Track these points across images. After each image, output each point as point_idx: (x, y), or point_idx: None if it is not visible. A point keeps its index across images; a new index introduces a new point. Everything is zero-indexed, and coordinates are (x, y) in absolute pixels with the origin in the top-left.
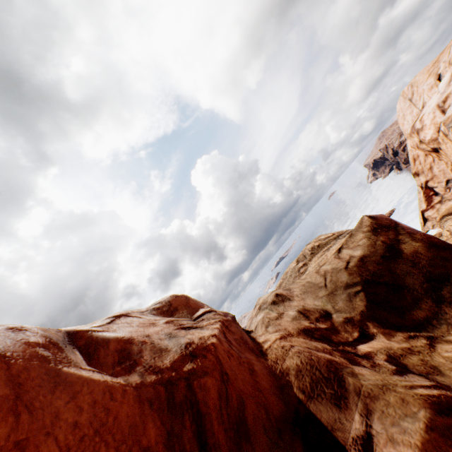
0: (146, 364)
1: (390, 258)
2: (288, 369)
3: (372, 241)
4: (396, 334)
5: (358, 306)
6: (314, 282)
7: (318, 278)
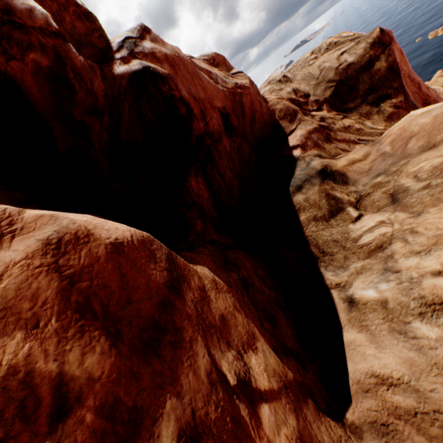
0: (221, 84)
1: (364, 70)
2: (276, 109)
3: (364, 54)
4: (333, 112)
5: (326, 95)
6: (313, 74)
7: (316, 72)
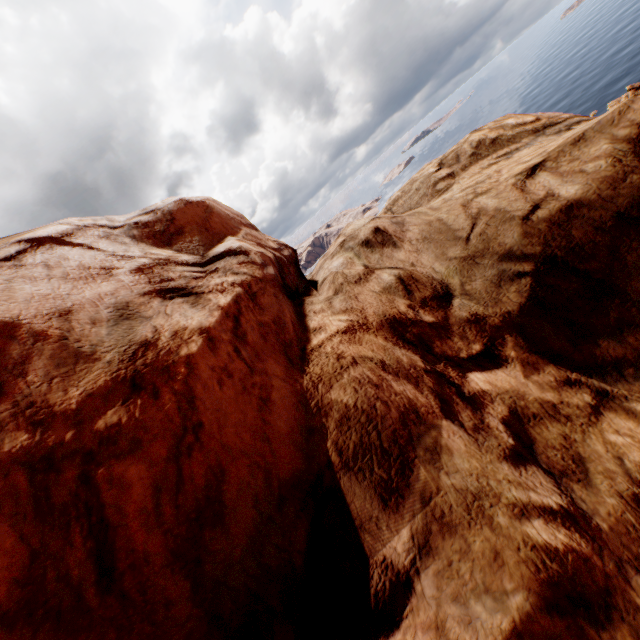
0: (24, 397)
1: (634, 224)
2: (330, 408)
3: (620, 172)
4: (546, 369)
5: (506, 302)
6: (451, 225)
7: (460, 220)
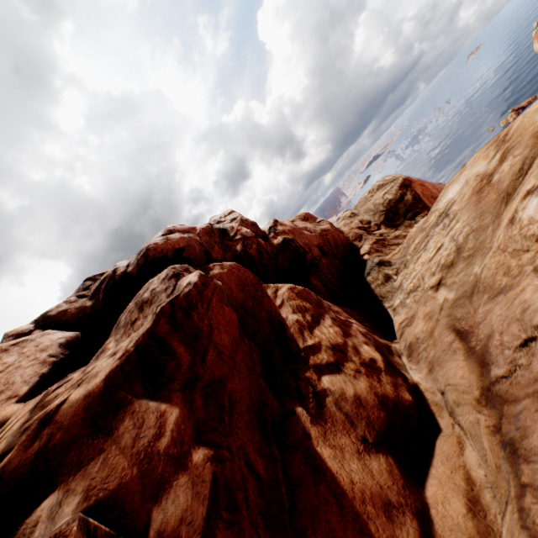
0: (314, 232)
1: (399, 201)
2: (349, 236)
3: (396, 193)
4: (388, 229)
5: (381, 220)
6: (370, 208)
7: (372, 207)
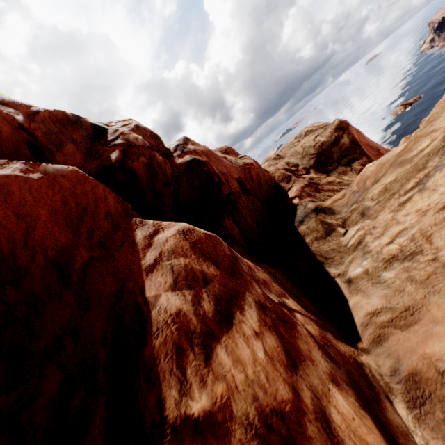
0: (235, 164)
1: (333, 144)
2: (275, 176)
3: (331, 135)
4: (318, 174)
5: (310, 163)
6: (298, 151)
7: (300, 150)
